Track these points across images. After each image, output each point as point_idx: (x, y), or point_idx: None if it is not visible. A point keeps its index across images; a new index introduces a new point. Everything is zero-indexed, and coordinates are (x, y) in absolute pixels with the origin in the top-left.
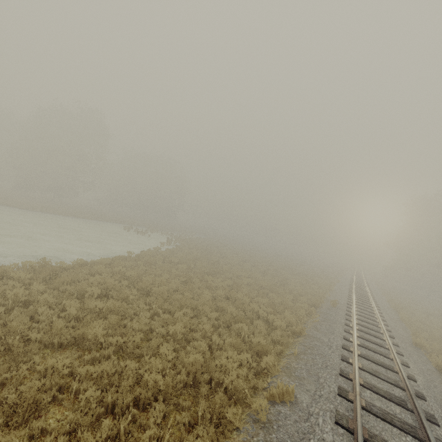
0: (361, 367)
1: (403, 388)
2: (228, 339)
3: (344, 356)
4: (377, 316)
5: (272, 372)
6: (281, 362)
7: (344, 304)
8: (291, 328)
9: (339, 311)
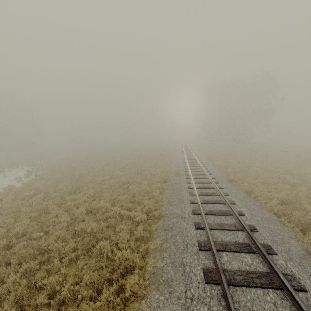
0: (211, 227)
1: (242, 229)
2: (85, 277)
3: (197, 223)
4: (204, 170)
5: (140, 294)
6: (148, 265)
7: (183, 170)
8: (151, 214)
9: (181, 178)
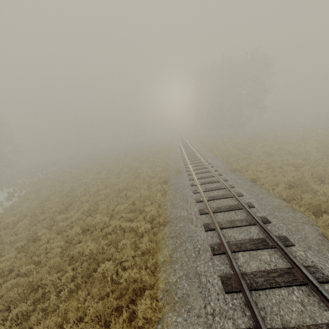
0: (221, 226)
1: (254, 223)
2: (89, 311)
3: (206, 224)
4: (205, 163)
5: (154, 319)
6: (159, 281)
7: (183, 167)
8: (156, 221)
9: (183, 175)
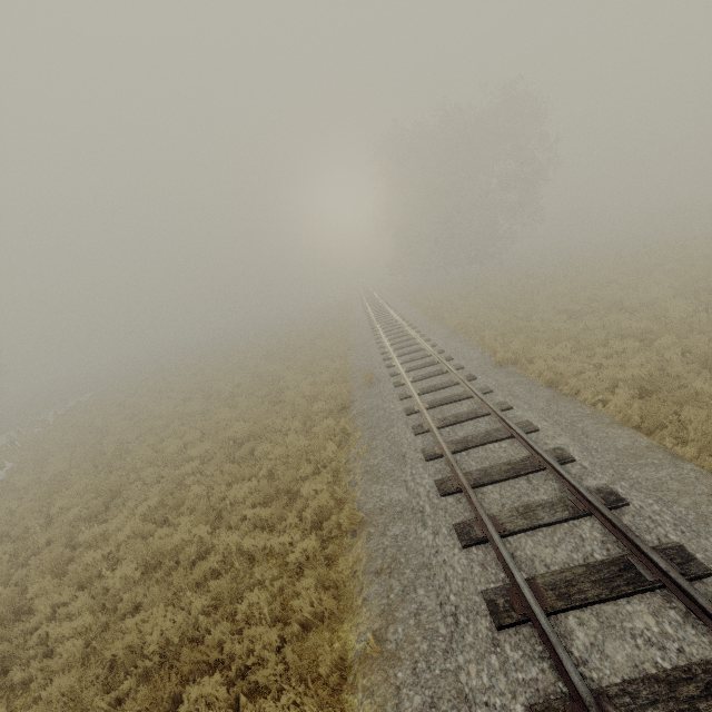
0: (503, 529)
1: (587, 511)
2: None
3: (461, 524)
4: (430, 352)
5: None
6: None
7: (381, 366)
8: (330, 523)
9: (383, 388)
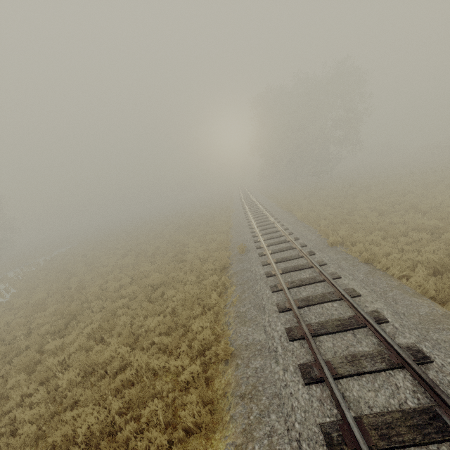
0: (336, 372)
1: (400, 364)
2: None
3: (304, 365)
4: (284, 233)
5: None
6: None
7: (250, 241)
8: (210, 352)
9: (251, 256)
